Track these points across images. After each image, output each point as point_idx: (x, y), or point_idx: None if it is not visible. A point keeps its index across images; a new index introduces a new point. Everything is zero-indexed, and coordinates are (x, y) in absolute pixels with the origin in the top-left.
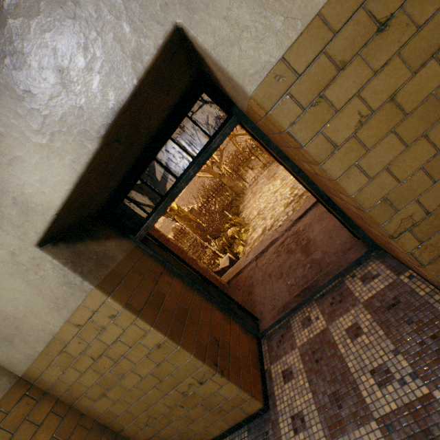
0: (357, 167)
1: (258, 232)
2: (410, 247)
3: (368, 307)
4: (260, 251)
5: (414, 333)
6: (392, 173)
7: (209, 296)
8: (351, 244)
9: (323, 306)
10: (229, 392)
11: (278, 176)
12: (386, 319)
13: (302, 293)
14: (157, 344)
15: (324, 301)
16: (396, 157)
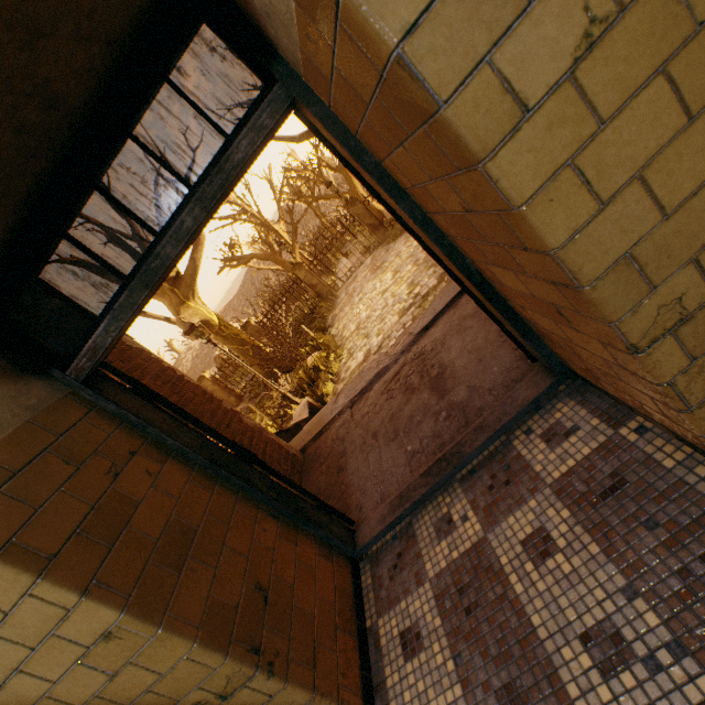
0: (572, 171)
1: (357, 359)
2: (670, 371)
3: (563, 494)
4: (359, 392)
5: (664, 549)
6: (650, 190)
7: (250, 491)
8: (520, 371)
9: (475, 493)
10: (290, 704)
11: (388, 266)
12: (602, 519)
13: (435, 469)
14: (103, 633)
15: (477, 483)
16: (663, 147)
